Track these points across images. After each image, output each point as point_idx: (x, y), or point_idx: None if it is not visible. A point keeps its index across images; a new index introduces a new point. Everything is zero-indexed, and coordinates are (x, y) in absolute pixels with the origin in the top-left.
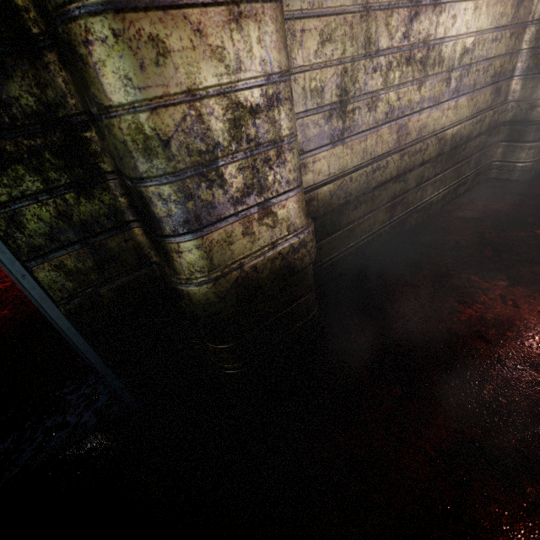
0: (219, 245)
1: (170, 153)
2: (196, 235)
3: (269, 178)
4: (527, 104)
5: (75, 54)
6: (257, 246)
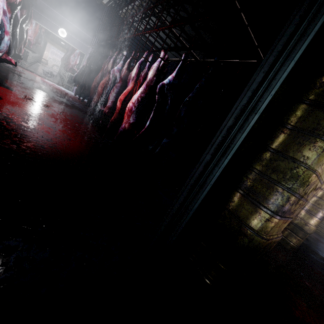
0: (276, 225)
1: (305, 188)
2: (279, 218)
3: (296, 210)
4: (304, 222)
5: (314, 146)
6: (274, 232)
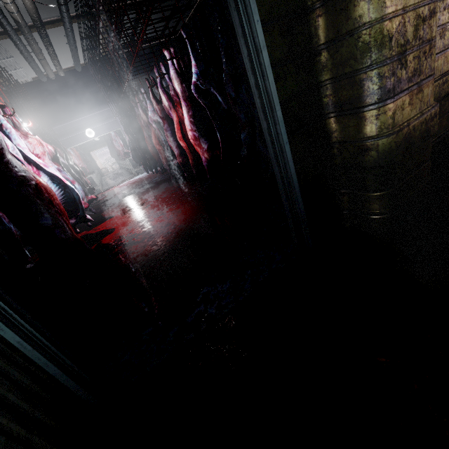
0: (398, 109)
1: (390, 45)
2: (390, 101)
3: (423, 65)
4: None
5: None
6: (412, 114)
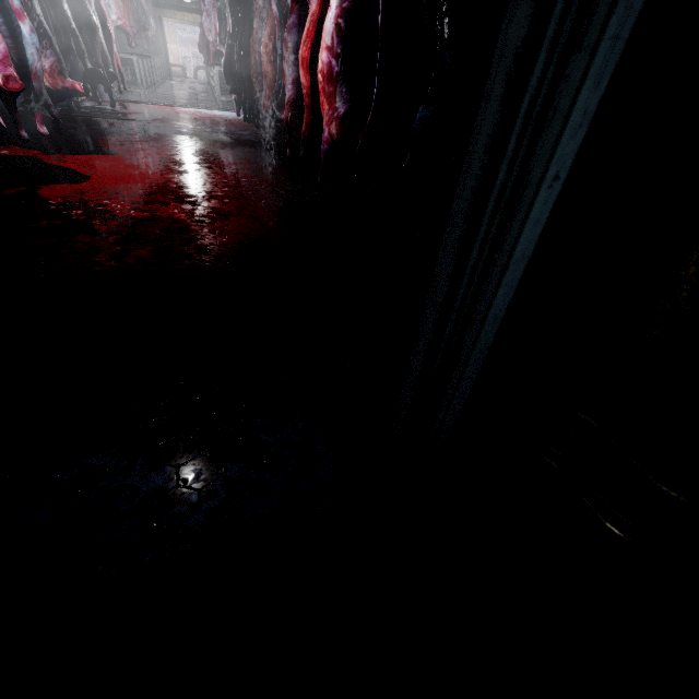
0: None
1: None
2: None
3: None
4: None
5: None
6: None
